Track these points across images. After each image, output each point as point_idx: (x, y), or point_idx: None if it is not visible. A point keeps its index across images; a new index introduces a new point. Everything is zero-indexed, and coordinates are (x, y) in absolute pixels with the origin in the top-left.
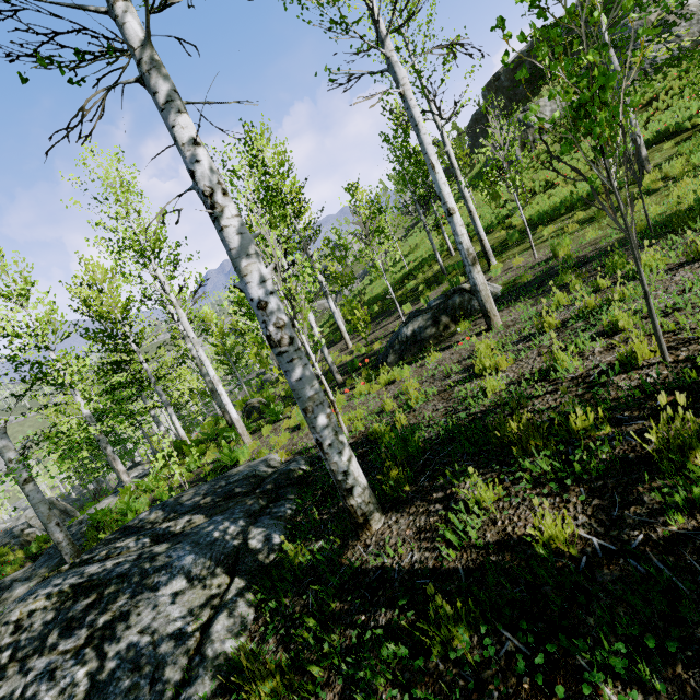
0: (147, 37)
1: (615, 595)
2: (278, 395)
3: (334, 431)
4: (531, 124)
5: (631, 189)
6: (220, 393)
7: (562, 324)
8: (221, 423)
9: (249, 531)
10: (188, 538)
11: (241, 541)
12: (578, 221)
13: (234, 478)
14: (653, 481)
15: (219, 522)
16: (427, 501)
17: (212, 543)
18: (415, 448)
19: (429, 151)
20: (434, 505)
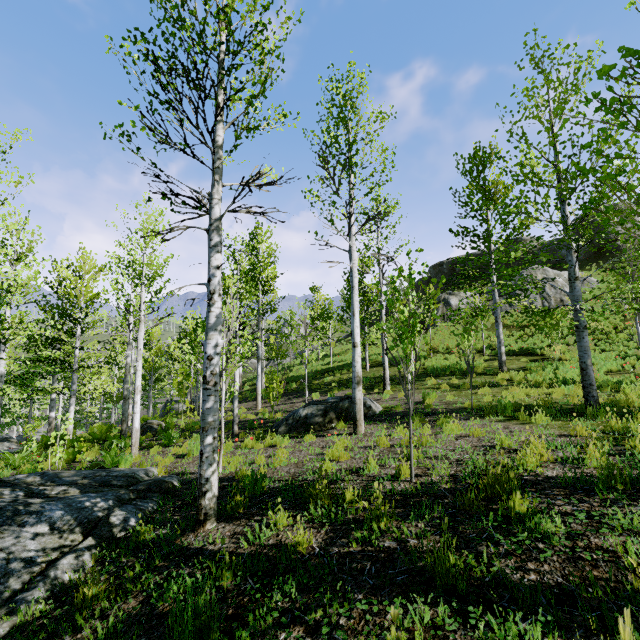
0: (220, 218)
1: (303, 558)
2: (178, 425)
3: (213, 449)
4: (451, 304)
5: (490, 378)
6: (136, 401)
7: (391, 445)
8: (113, 431)
9: (114, 510)
10: (63, 500)
11: (104, 515)
12: (451, 384)
13: (115, 473)
14: (360, 530)
15: (92, 496)
16: (249, 519)
17: (82, 508)
18: (260, 489)
19: (355, 304)
20: (252, 522)
